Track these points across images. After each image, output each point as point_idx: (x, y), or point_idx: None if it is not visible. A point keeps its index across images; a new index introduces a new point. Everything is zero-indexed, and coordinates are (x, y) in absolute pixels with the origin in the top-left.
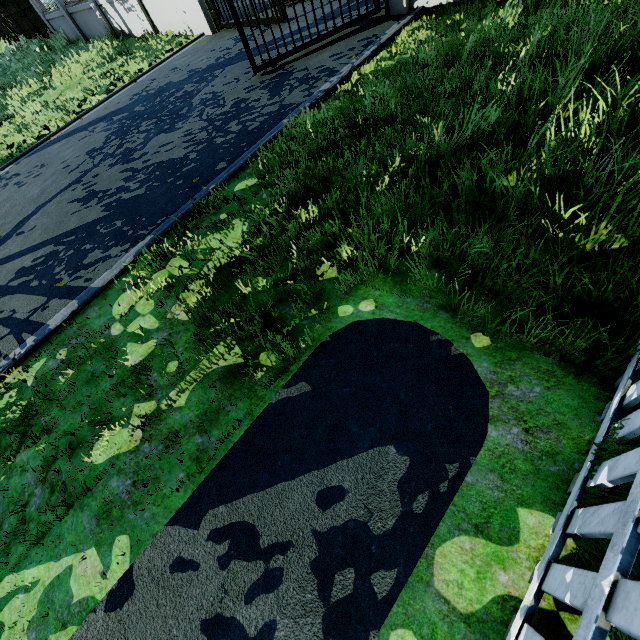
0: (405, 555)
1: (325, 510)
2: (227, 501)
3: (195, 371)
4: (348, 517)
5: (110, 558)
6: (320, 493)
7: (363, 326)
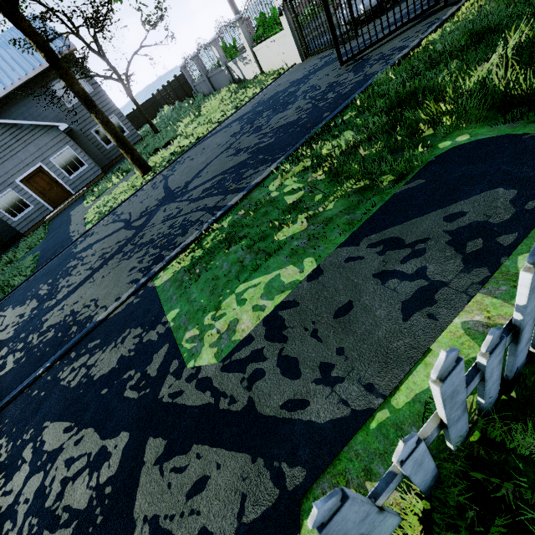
0: (523, 226)
1: (451, 222)
2: (376, 233)
3: (335, 194)
4: (471, 221)
5: (303, 266)
6: (445, 217)
7: (462, 147)
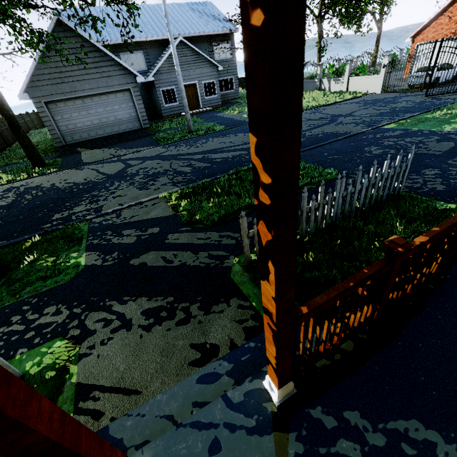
0: None
1: None
2: None
3: None
4: None
5: None
6: None
7: None
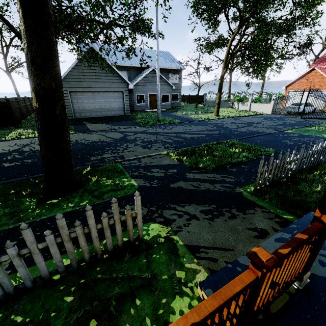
0: None
1: None
2: None
3: None
4: None
5: None
6: None
7: None
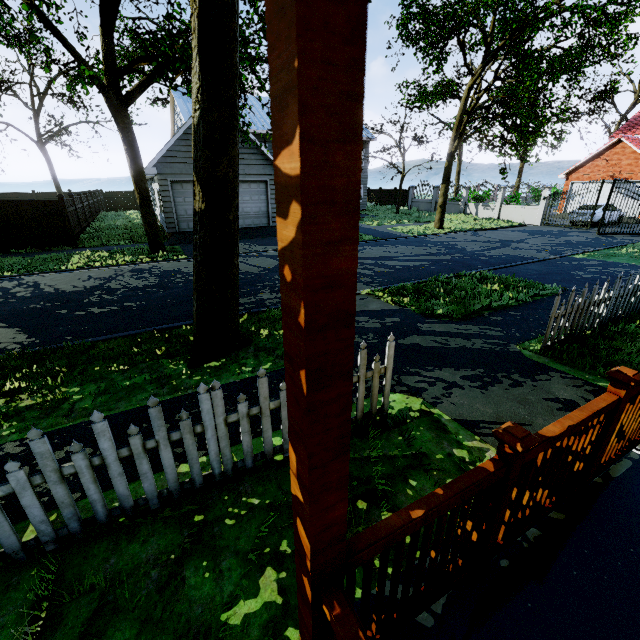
0: None
1: None
2: None
3: None
4: None
5: None
6: None
7: None
